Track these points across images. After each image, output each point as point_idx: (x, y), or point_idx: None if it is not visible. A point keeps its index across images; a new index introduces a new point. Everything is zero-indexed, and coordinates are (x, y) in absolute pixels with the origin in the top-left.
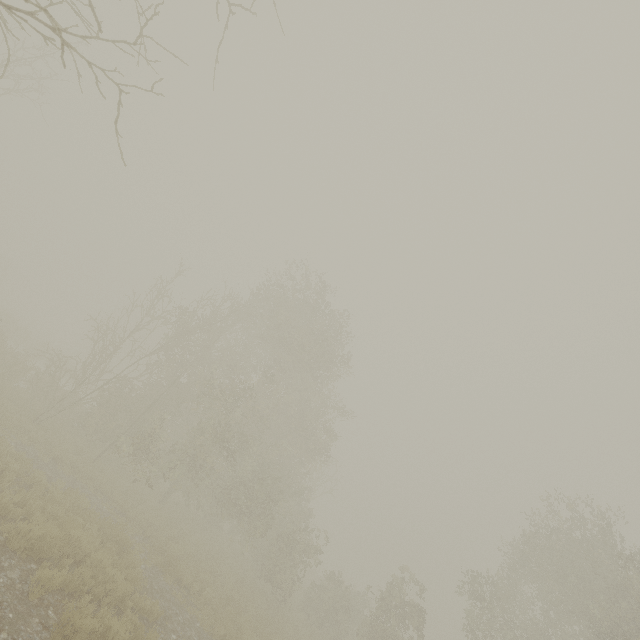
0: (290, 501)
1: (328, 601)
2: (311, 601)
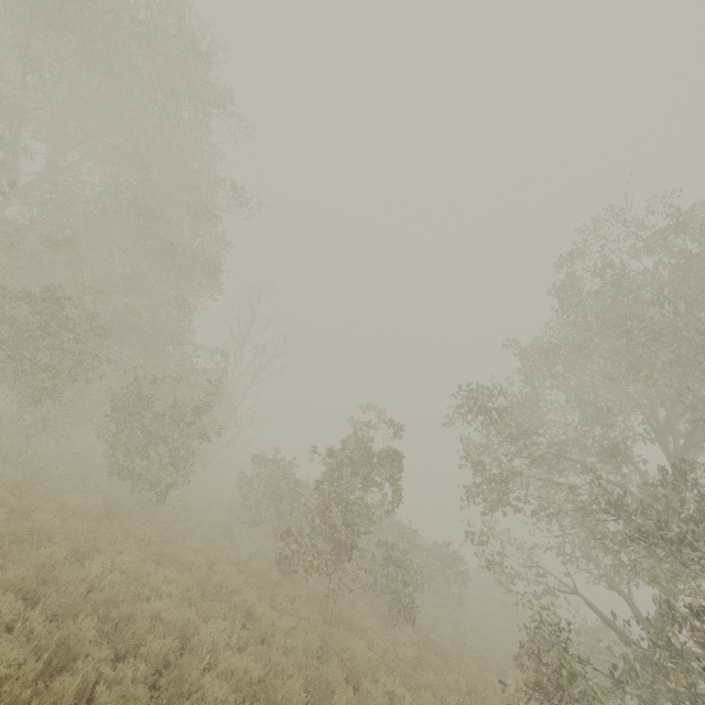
0: (169, 363)
1: (273, 491)
2: (245, 497)
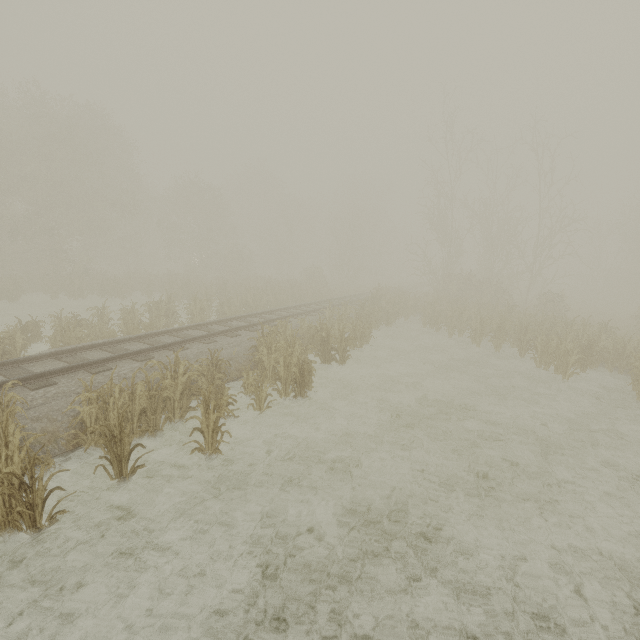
0: None
1: None
2: None
